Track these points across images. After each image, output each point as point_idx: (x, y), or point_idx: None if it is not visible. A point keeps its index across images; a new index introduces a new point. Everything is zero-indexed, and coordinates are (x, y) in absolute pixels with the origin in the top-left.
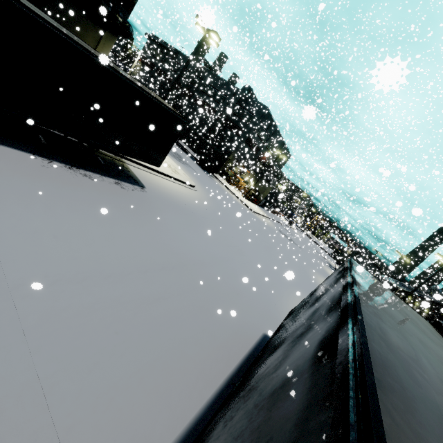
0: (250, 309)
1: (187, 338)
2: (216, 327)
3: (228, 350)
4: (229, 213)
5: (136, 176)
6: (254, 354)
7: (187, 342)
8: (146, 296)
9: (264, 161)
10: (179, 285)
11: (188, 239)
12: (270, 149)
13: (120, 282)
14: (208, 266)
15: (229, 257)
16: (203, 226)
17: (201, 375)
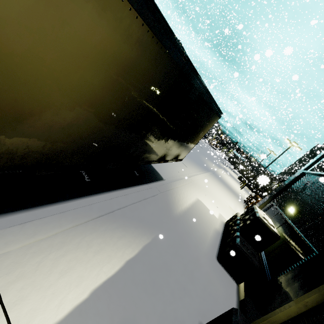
0: None
1: None
2: None
3: None
4: None
5: None
6: None
7: None
8: None
9: None
10: None
11: None
12: None
13: None
14: None
15: None
16: None
17: None
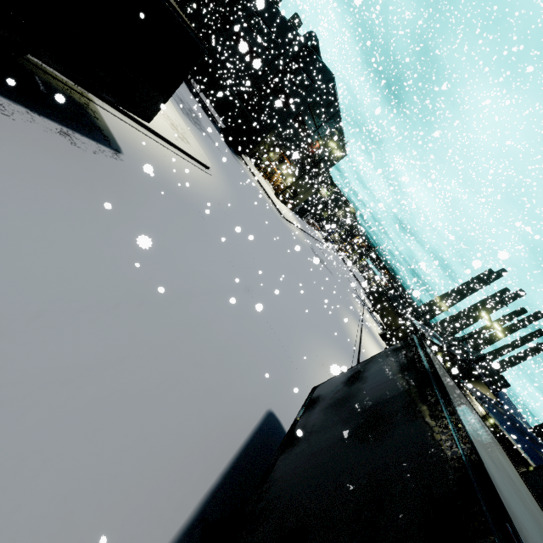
0: (255, 370)
1: (135, 444)
2: (195, 411)
3: (206, 453)
4: (252, 216)
5: (110, 129)
6: (248, 450)
7: (133, 455)
8: (64, 365)
9: (311, 153)
10: (144, 337)
11: (180, 253)
12: (323, 137)
13: (6, 336)
14: (203, 301)
15: (239, 286)
16: (209, 233)
17: (144, 521)
